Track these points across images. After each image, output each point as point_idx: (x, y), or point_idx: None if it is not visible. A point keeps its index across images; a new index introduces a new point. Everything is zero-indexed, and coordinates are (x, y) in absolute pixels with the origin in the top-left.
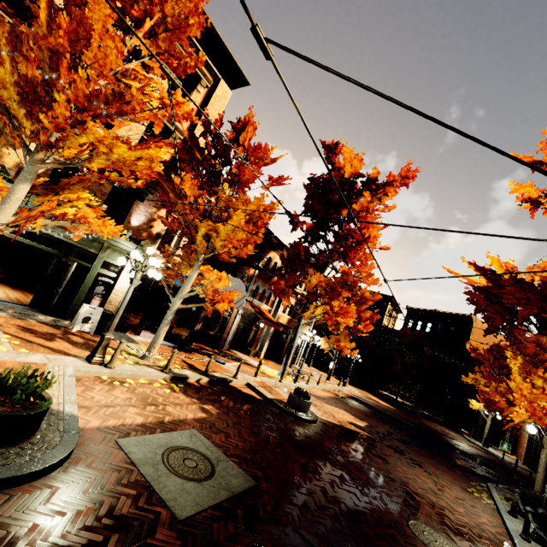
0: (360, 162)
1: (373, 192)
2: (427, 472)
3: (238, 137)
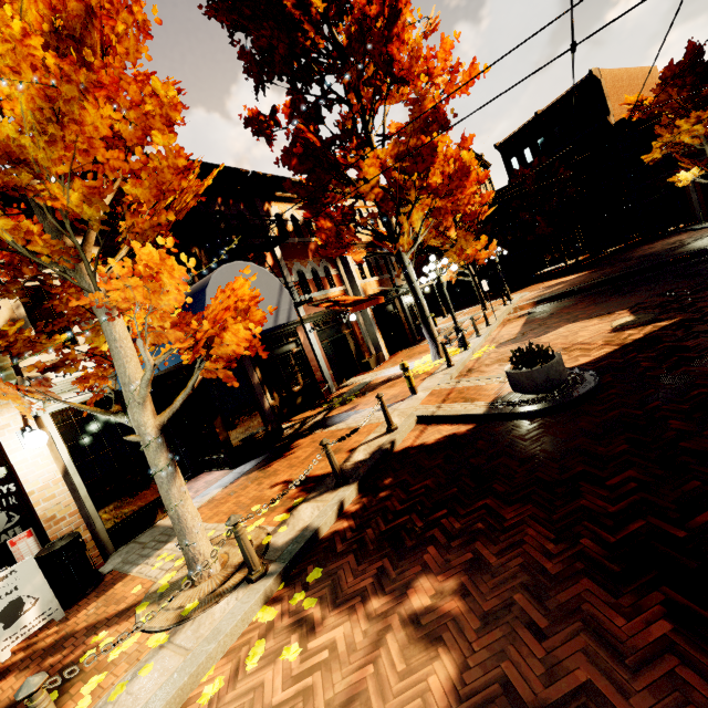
0: None
1: None
2: None
3: None
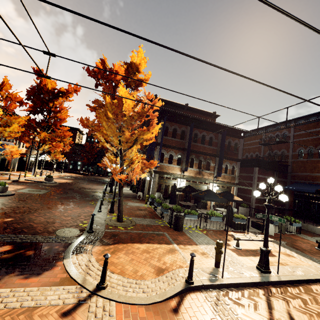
0: (55, 84)
1: (63, 95)
2: (90, 185)
3: (2, 89)
